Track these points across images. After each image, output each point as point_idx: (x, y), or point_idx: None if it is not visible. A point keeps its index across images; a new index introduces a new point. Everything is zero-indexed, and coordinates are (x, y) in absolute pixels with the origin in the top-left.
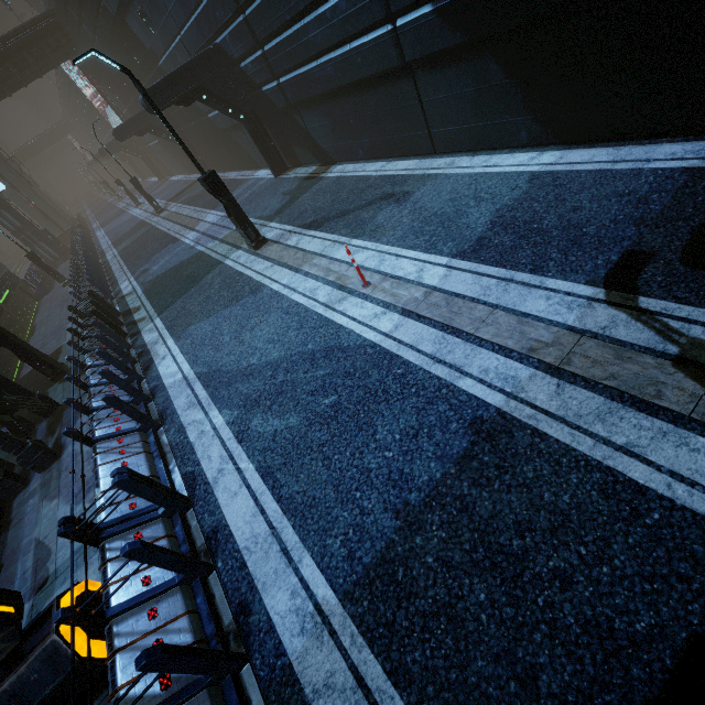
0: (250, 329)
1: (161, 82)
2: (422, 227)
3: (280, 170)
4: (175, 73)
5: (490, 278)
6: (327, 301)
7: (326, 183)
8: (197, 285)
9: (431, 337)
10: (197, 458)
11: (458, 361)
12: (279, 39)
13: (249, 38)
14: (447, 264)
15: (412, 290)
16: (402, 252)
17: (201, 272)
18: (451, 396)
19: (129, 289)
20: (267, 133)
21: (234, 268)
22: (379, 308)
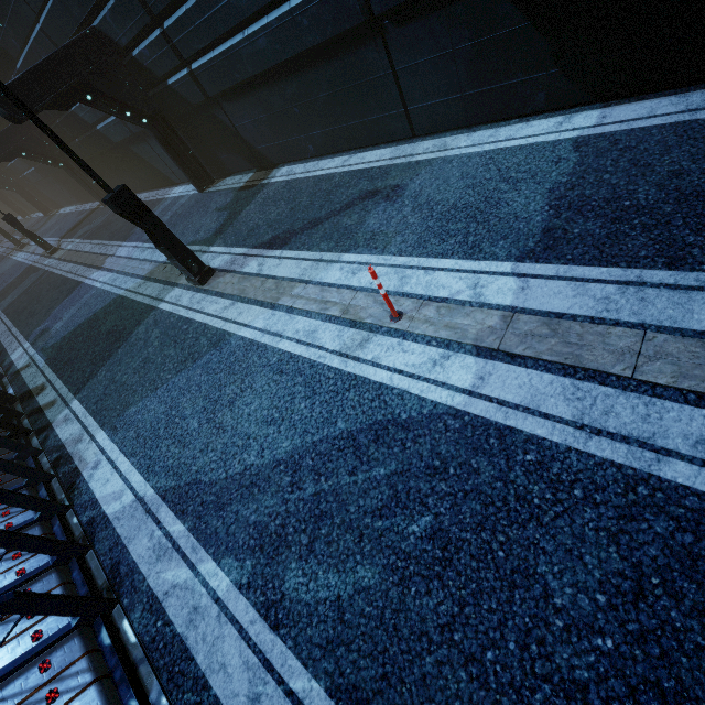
0: (228, 405)
1: (21, 78)
2: (444, 226)
3: (204, 183)
4: (40, 66)
5: (602, 283)
6: (341, 347)
7: (273, 190)
8: (126, 344)
9: (555, 390)
10: (200, 672)
11: (636, 429)
12: (184, 8)
13: (140, 12)
14: (515, 272)
15: (478, 316)
16: (431, 263)
17: (126, 325)
18: (663, 499)
19: (24, 359)
20: (181, 139)
21: (175, 313)
22: (434, 350)
